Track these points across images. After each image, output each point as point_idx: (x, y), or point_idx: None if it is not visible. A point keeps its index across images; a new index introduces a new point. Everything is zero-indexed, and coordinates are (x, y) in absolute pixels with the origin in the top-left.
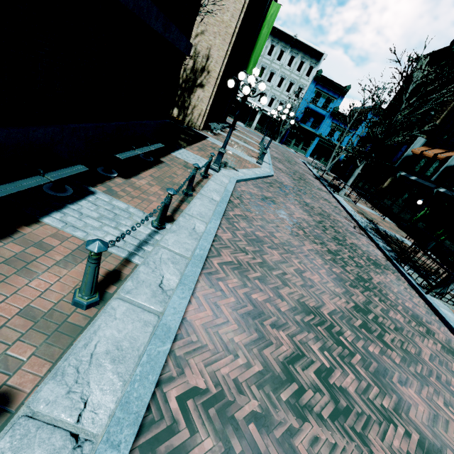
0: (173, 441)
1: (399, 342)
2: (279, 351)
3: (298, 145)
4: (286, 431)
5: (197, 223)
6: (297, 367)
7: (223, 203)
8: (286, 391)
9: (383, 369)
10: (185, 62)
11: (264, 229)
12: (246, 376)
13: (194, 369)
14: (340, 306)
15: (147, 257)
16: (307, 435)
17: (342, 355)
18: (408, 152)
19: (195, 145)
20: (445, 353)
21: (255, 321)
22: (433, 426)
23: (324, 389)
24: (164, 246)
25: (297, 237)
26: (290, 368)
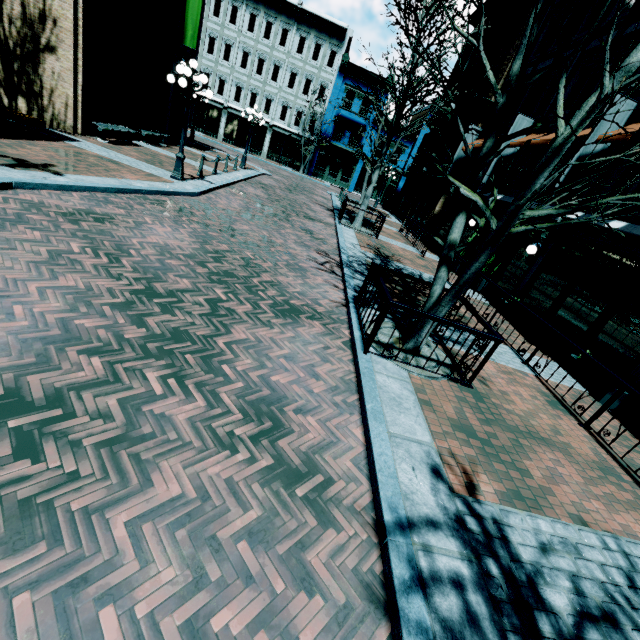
0: None
1: (54, 481)
2: None
3: (335, 174)
4: None
5: None
6: None
7: None
8: None
9: None
10: (6, 4)
11: None
12: None
13: None
14: None
15: None
16: None
17: None
18: (459, 153)
19: None
20: (257, 484)
21: None
22: None
23: None
24: None
25: (53, 268)
26: None
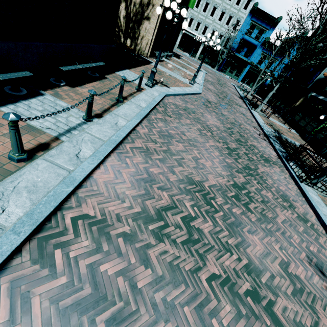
0: (62, 239)
1: (261, 209)
2: (158, 203)
3: (232, 71)
4: (144, 245)
5: (120, 120)
6: (168, 213)
7: (147, 108)
8: (154, 225)
9: (238, 223)
10: None
11: (178, 129)
12: (127, 213)
13: (89, 205)
14: (221, 183)
15: (72, 137)
16: (159, 249)
17: (208, 211)
18: (320, 75)
19: (139, 68)
20: (298, 220)
21: (146, 184)
22: (262, 258)
23: (184, 228)
24: (88, 132)
25: (204, 137)
26: (162, 213)
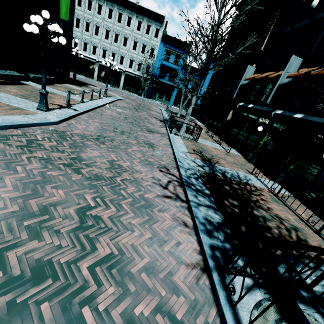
0: None
1: None
2: None
3: (161, 97)
4: None
5: None
6: None
7: None
8: None
9: None
10: None
11: None
12: None
13: None
14: None
15: None
16: None
17: None
18: (242, 83)
19: None
20: None
21: None
22: None
23: None
24: None
25: None
26: None
